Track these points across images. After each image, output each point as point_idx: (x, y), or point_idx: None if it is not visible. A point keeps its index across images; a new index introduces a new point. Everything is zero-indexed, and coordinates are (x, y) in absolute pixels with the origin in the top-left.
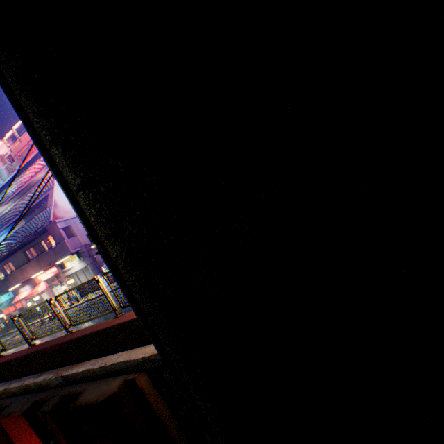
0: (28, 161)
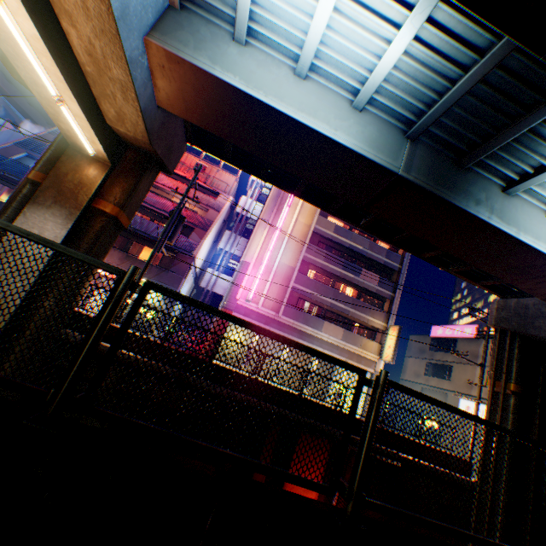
0: None
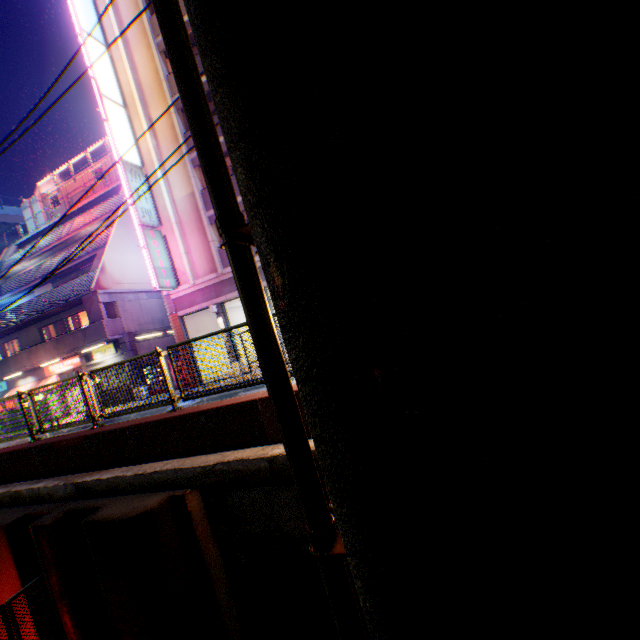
0: (78, 208)
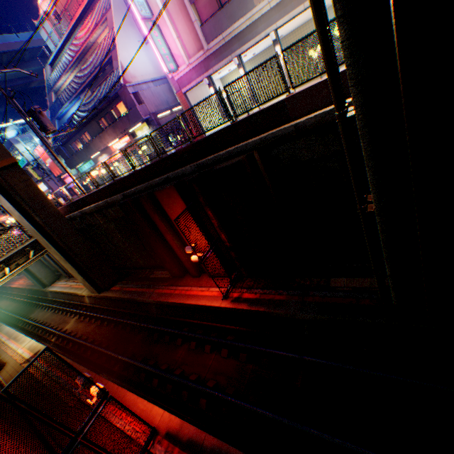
0: (77, 19)
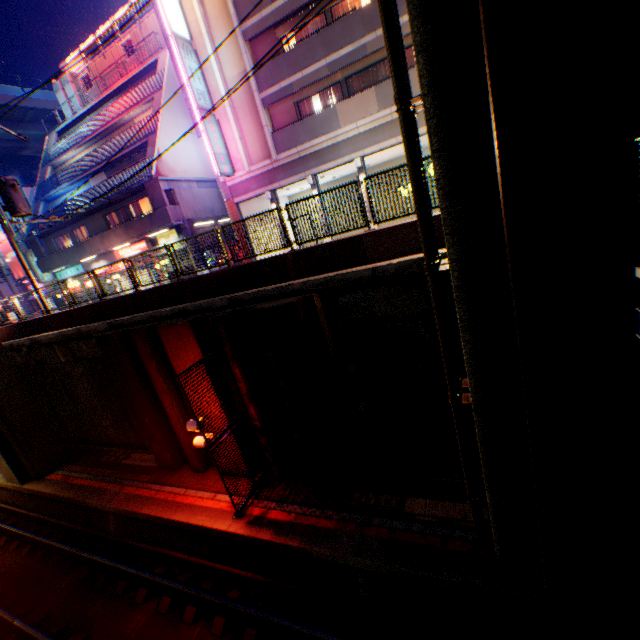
0: (114, 91)
